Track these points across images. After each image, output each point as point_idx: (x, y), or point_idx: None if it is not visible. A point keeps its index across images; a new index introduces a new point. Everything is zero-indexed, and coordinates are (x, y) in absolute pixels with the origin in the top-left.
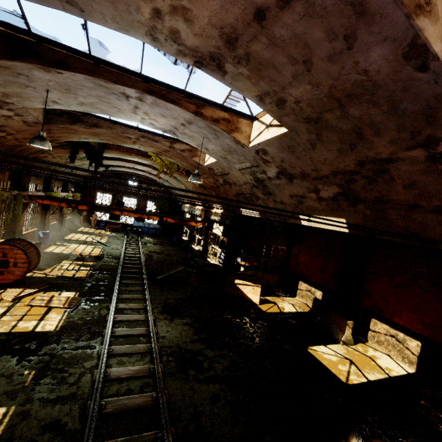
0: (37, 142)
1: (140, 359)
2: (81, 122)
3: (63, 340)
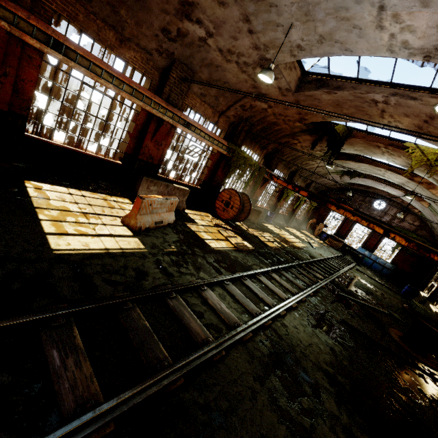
0: (263, 71)
1: (239, 311)
2: (326, 86)
3: (210, 254)
